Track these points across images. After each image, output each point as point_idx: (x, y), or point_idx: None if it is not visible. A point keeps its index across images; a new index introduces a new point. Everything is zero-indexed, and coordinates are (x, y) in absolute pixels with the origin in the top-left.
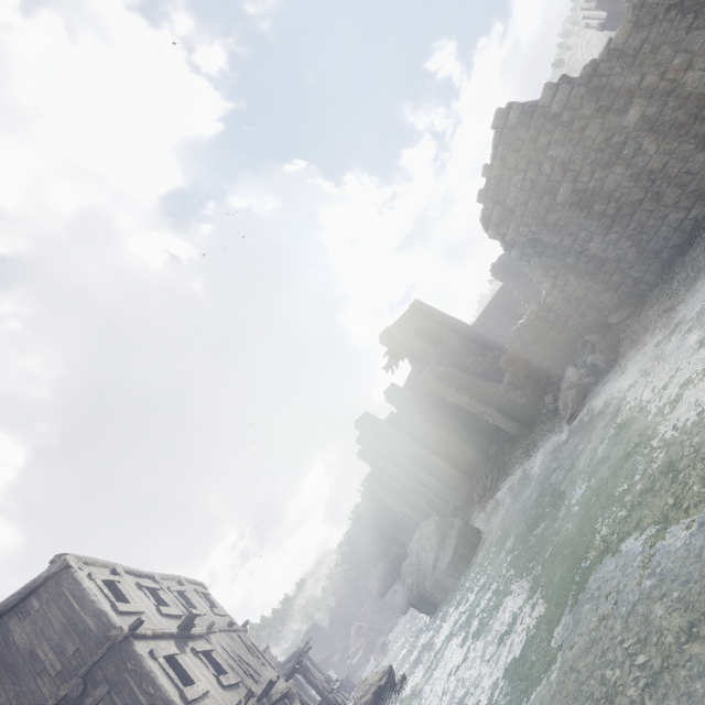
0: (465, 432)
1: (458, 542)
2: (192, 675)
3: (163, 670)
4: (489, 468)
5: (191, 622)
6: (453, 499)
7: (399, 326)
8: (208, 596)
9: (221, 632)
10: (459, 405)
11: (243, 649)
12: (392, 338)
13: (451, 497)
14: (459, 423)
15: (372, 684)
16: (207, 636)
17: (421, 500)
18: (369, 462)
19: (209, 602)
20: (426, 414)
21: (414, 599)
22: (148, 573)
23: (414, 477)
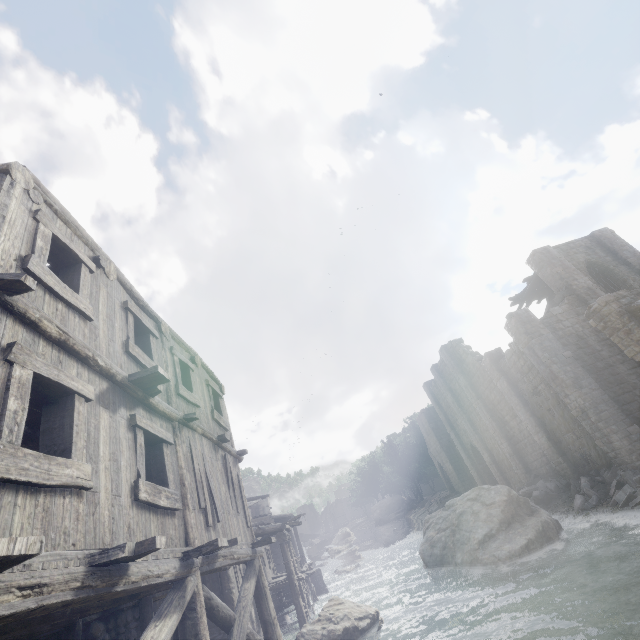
0: (613, 412)
1: (538, 538)
2: (78, 442)
3: (5, 388)
4: (635, 477)
5: (152, 383)
6: (528, 484)
7: (564, 251)
8: (219, 398)
9: (205, 438)
10: (618, 376)
11: (222, 475)
12: (549, 260)
13: (519, 481)
14: (609, 397)
15: (348, 617)
16: (179, 425)
17: (473, 464)
18: (433, 396)
19: (217, 404)
20: (560, 364)
21: (431, 557)
22: (156, 315)
23: (481, 436)
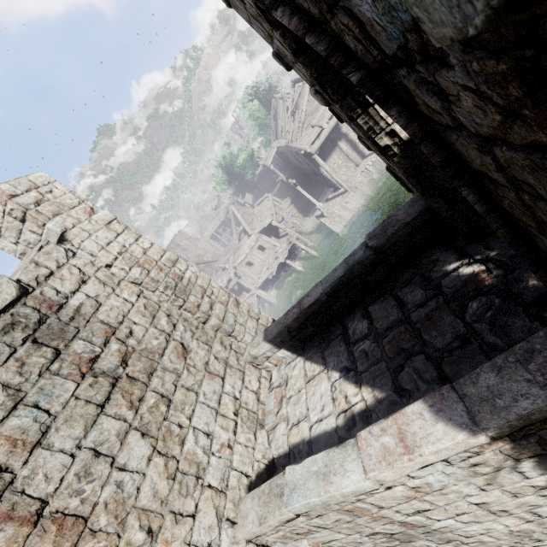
0: None
1: None
2: None
3: None
4: None
5: None
6: None
7: None
8: None
9: None
10: None
11: None
12: None
13: None
14: None
15: None
16: None
17: None
18: None
19: None
20: None
21: None
22: None
23: None
